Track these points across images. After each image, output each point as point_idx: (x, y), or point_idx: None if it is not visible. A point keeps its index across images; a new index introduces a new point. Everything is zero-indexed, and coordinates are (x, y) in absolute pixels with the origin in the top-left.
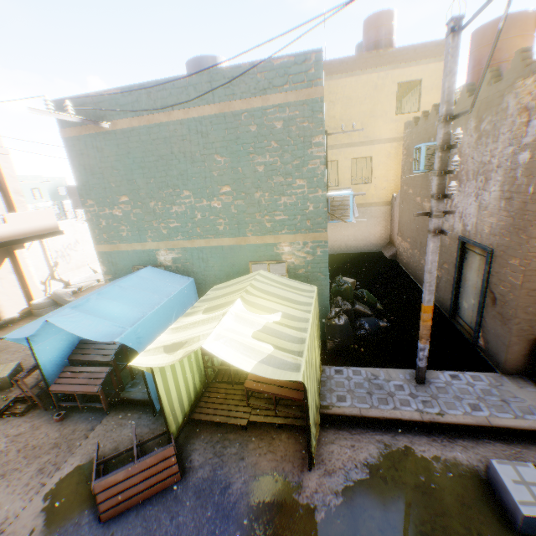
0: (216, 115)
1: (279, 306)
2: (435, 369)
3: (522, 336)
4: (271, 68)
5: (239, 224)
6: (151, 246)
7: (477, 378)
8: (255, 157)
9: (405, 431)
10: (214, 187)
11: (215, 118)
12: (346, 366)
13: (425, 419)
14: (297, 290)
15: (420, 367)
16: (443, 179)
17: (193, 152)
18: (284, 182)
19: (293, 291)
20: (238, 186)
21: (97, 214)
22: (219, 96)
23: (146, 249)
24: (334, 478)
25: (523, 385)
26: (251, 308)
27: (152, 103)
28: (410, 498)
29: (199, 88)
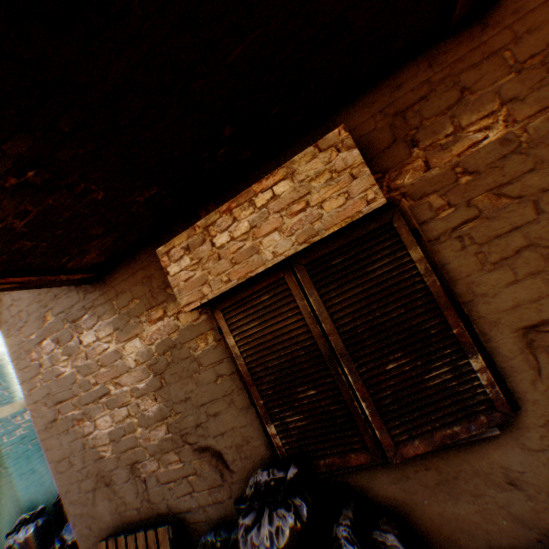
0: None
1: None
2: None
3: (92, 546)
4: None
5: None
6: None
7: None
8: None
9: None
10: None
11: None
12: None
13: None
14: None
15: None
16: None
17: None
18: None
19: None
20: None
21: None
22: None
23: None
24: None
25: None
26: None
27: None
28: None
29: None
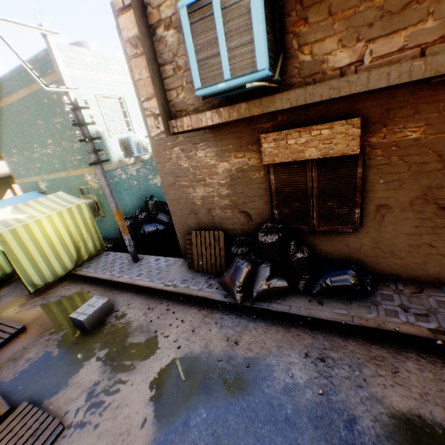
0: (30, 95)
1: (33, 210)
2: (154, 255)
3: (182, 233)
4: (40, 60)
5: (64, 163)
6: (36, 179)
7: (168, 261)
8: (54, 120)
9: (99, 285)
10: (46, 140)
11: (30, 97)
12: (115, 252)
13: (108, 279)
14: (69, 203)
15: (130, 251)
16: (83, 129)
17: (29, 119)
18: (72, 134)
19: (62, 203)
20: (55, 139)
21: (10, 161)
22: (26, 83)
23: (35, 181)
24: (43, 300)
25: (184, 266)
26: (16, 211)
27: (4, 92)
28: (58, 311)
29: (17, 79)
